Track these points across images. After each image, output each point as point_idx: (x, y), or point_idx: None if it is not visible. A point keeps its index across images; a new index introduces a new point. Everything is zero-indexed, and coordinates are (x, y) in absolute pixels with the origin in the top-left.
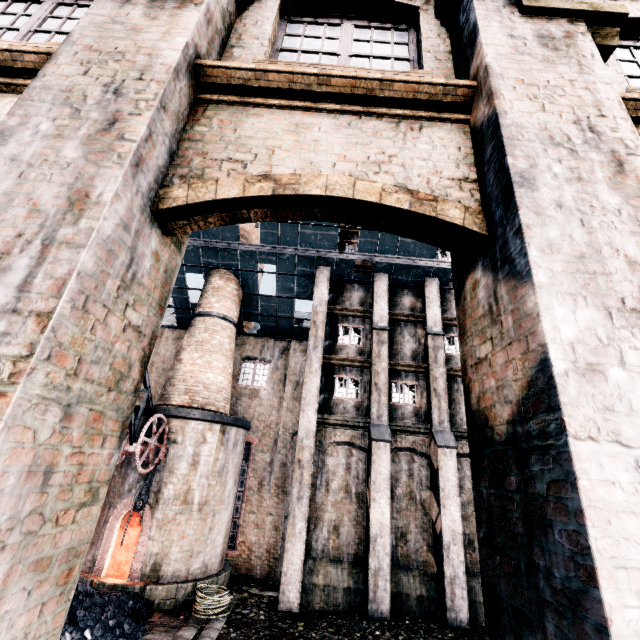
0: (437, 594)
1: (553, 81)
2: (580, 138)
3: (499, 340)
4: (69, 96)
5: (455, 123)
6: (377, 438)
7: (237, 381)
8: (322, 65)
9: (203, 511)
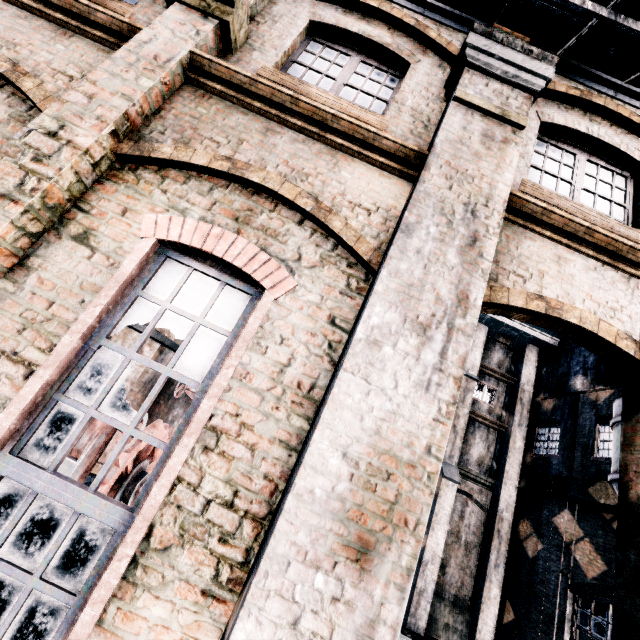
0: None
1: None
2: None
3: None
4: (443, 207)
5: None
6: None
7: None
8: (572, 202)
9: None
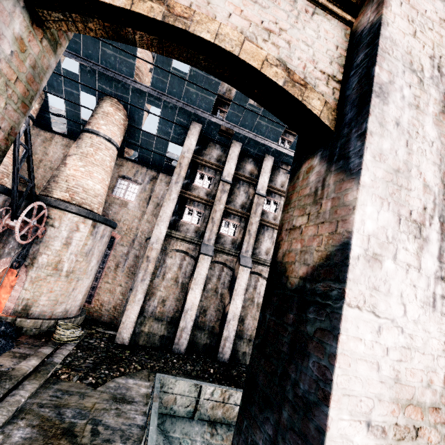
0: (215, 344)
1: (429, 12)
2: (429, 72)
3: (315, 217)
4: None
5: (341, 21)
6: (204, 253)
7: (112, 192)
8: None
9: (69, 277)
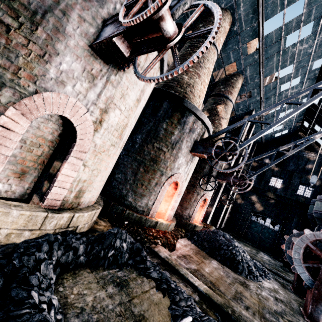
0: None
1: None
2: None
3: None
4: None
5: None
6: None
7: None
8: None
9: None
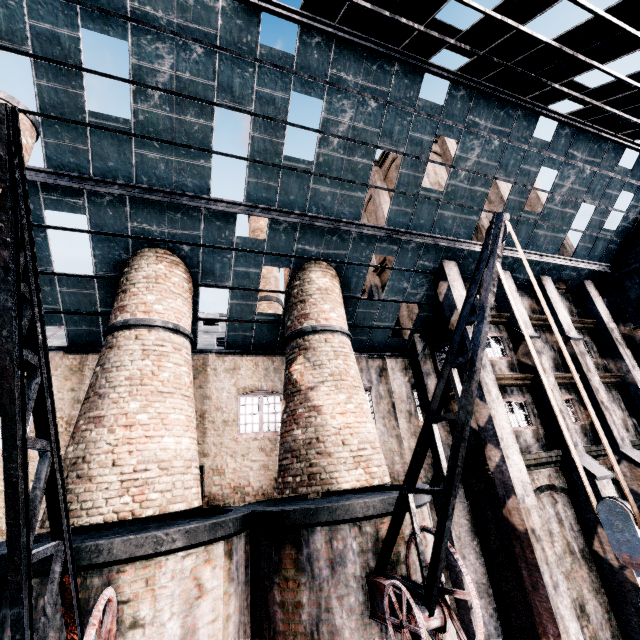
0: None
1: None
2: None
3: None
4: None
5: None
6: (602, 475)
7: None
8: None
9: None
